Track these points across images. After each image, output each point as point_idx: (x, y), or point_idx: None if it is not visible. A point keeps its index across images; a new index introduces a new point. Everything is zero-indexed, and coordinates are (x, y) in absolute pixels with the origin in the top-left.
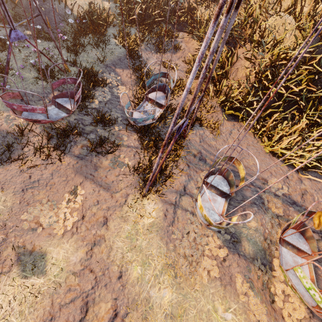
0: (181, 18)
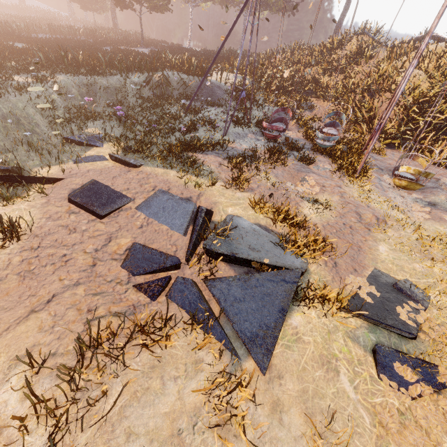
0: (306, 87)
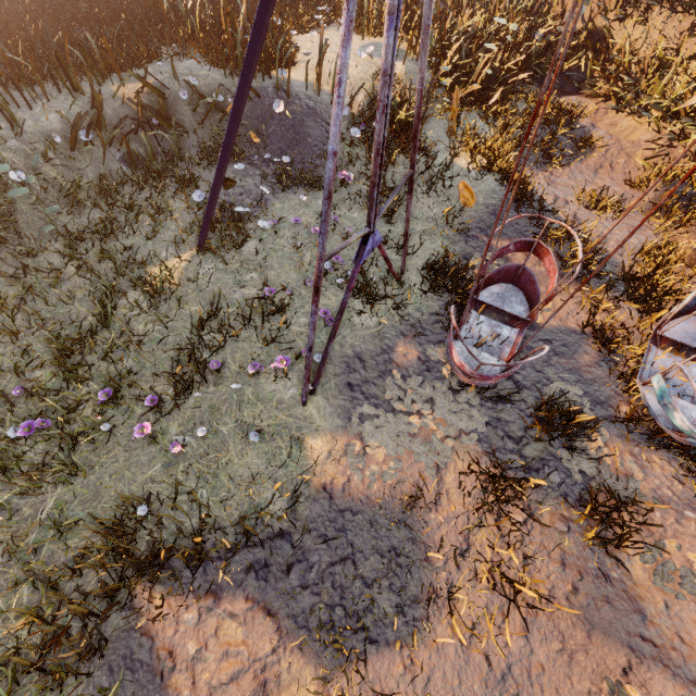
0: (567, 63)
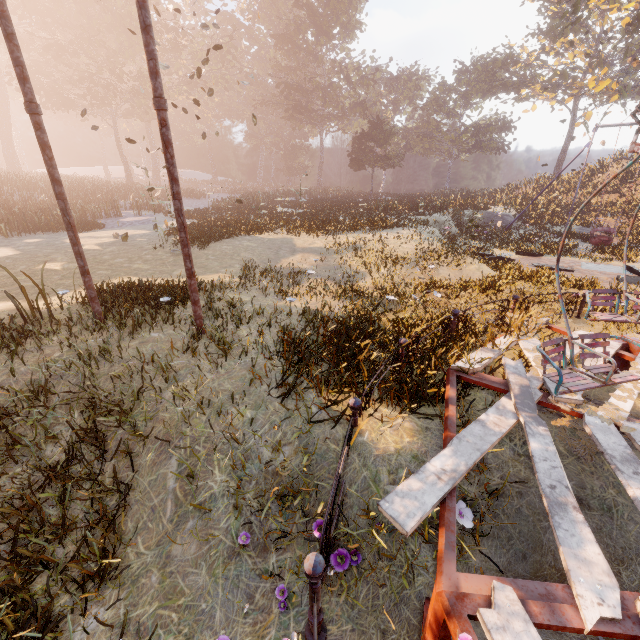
0: (576, 209)
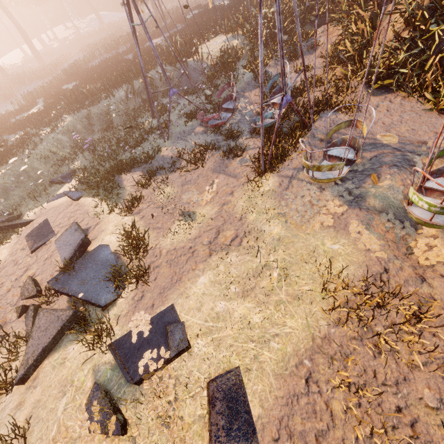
0: (320, 11)
